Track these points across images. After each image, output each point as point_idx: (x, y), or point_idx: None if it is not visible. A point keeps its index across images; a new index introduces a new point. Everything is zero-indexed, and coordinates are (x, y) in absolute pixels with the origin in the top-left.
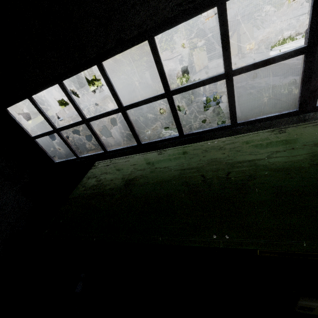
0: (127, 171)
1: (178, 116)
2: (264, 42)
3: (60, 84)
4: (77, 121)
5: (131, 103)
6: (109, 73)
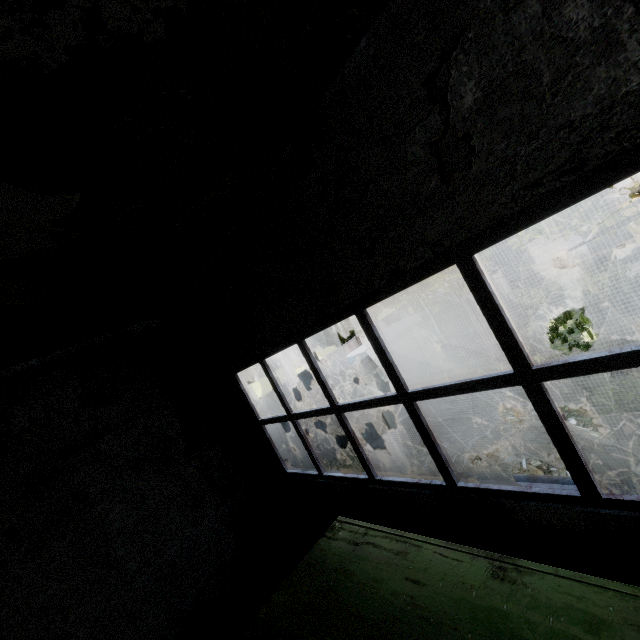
0: (392, 601)
1: (569, 436)
2: None
3: (300, 345)
4: (322, 408)
5: (425, 387)
6: (378, 327)
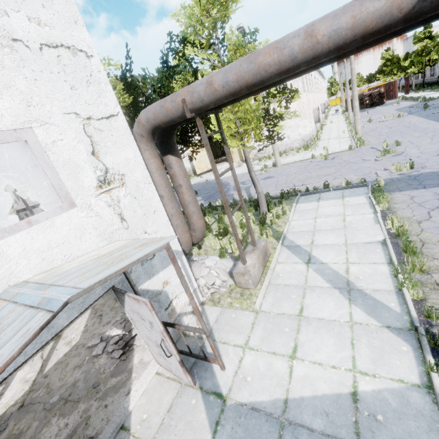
0: None
1: None
2: (262, 154)
3: None
4: None
5: None
6: None
